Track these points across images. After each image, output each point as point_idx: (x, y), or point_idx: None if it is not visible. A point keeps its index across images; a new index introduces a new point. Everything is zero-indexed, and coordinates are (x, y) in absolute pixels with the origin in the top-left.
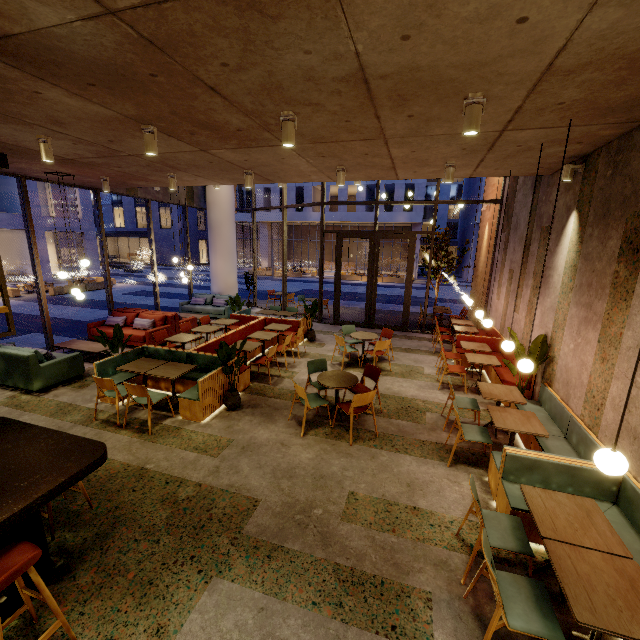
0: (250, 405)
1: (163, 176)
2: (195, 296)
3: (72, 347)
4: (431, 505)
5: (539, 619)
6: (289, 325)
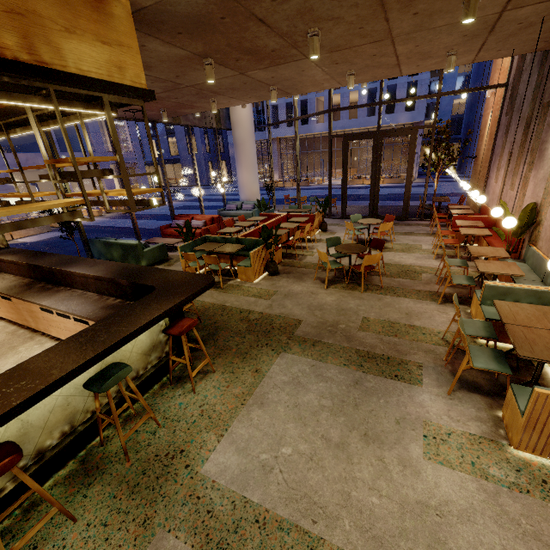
0: (285, 272)
1: (205, 102)
2: (228, 204)
3: (155, 242)
4: (424, 324)
5: (495, 364)
6: (307, 218)
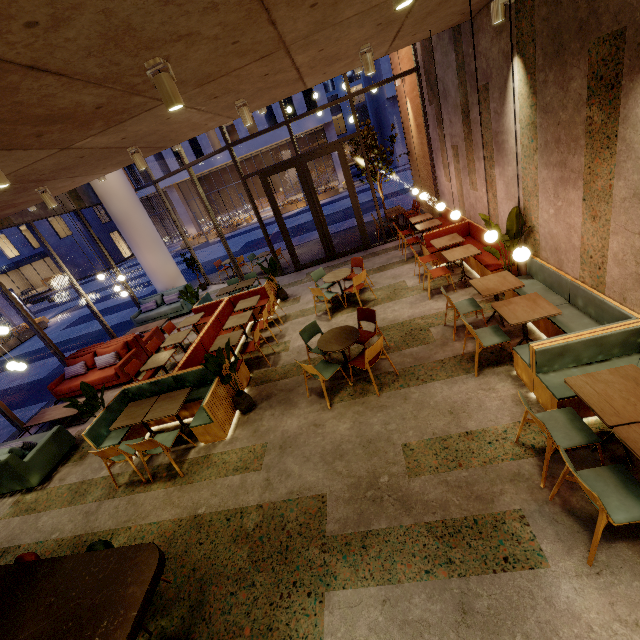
0: (263, 398)
1: (31, 194)
2: (143, 303)
3: (46, 420)
4: (480, 423)
5: (635, 503)
6: (257, 296)
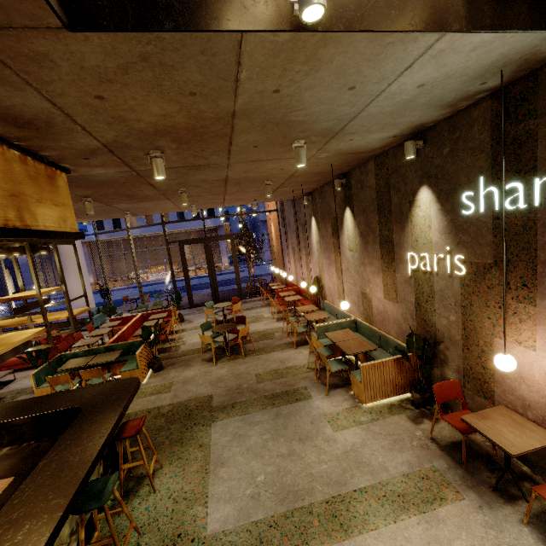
0: (169, 365)
1: None
2: None
3: None
4: (294, 364)
5: (340, 366)
6: (166, 313)
